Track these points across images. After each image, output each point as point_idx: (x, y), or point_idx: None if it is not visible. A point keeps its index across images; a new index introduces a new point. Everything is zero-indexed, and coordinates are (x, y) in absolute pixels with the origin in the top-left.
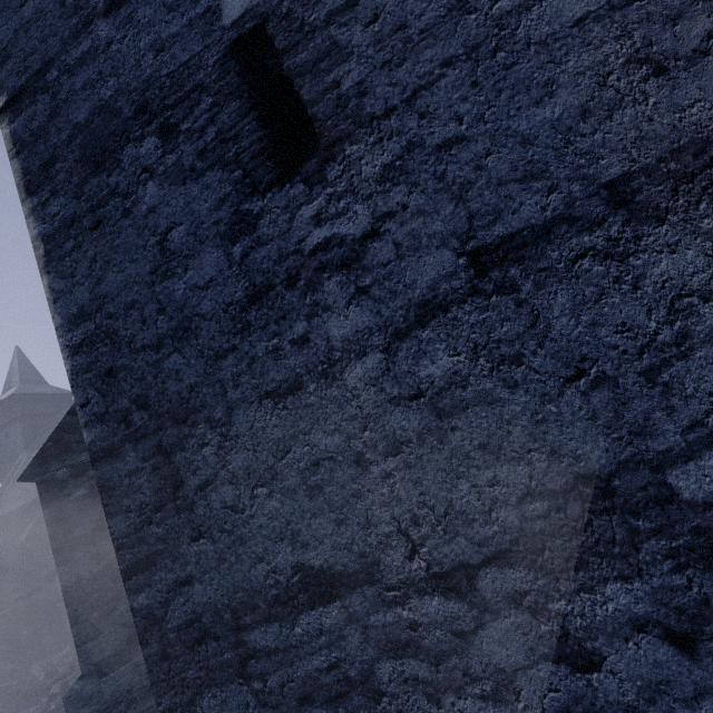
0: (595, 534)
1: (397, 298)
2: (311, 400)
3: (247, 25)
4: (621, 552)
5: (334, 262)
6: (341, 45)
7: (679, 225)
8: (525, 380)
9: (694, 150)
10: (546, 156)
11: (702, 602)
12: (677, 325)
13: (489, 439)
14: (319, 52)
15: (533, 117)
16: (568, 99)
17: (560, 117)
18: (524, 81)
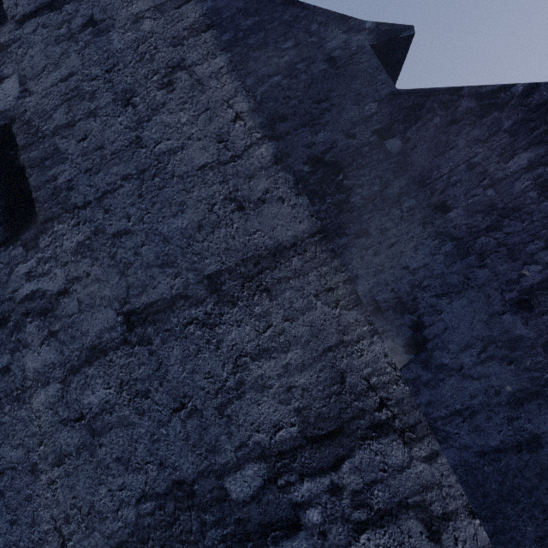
0: (181, 526)
1: (75, 341)
2: (5, 419)
3: None
4: (195, 539)
5: (36, 310)
6: (61, 151)
7: (243, 308)
8: (149, 409)
9: (254, 261)
10: (176, 252)
11: None
12: (238, 376)
13: (123, 453)
14: (46, 153)
15: (171, 224)
16: (192, 216)
17: (187, 227)
18: (168, 200)
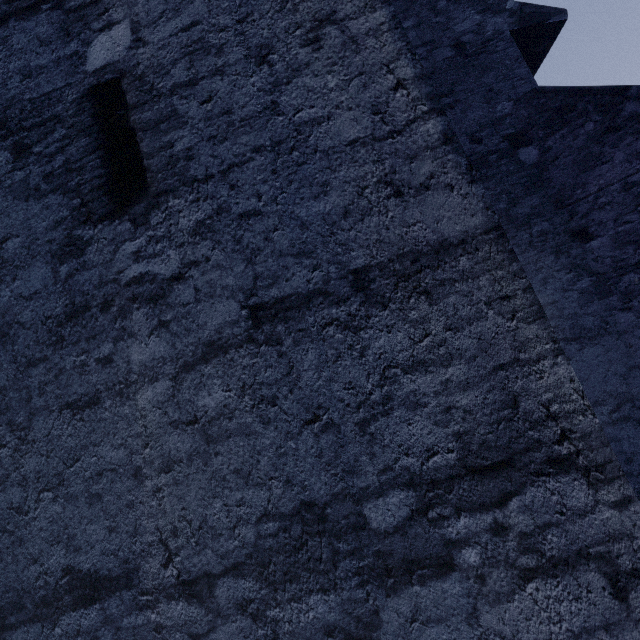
0: (309, 552)
1: (190, 335)
2: (105, 415)
3: (107, 75)
4: (324, 568)
5: (145, 295)
6: (180, 113)
7: (395, 312)
8: (276, 418)
9: (412, 258)
10: (316, 240)
11: (374, 612)
12: (385, 389)
13: (243, 465)
14: (161, 115)
15: (311, 208)
16: (337, 200)
17: (330, 212)
18: (309, 178)
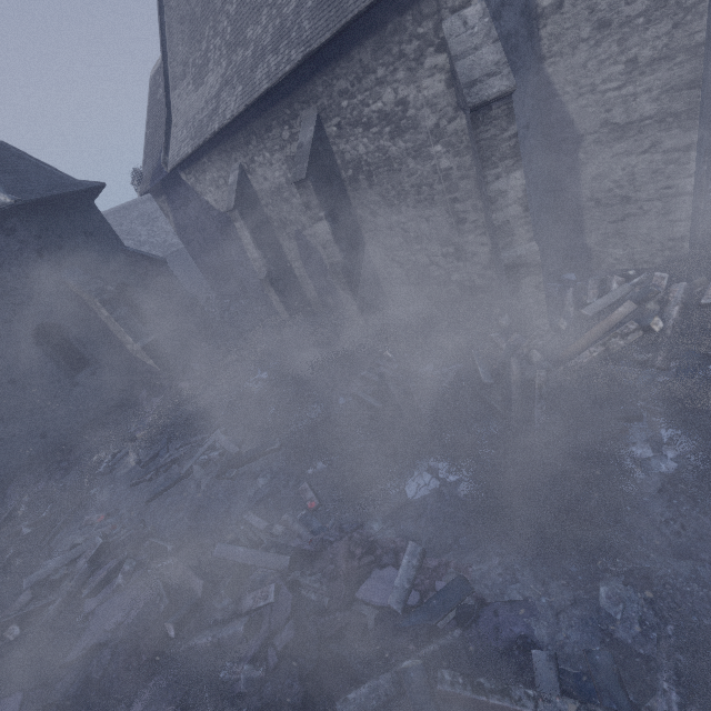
0: None
1: None
2: None
3: None
4: None
5: None
6: None
7: None
8: None
9: None
10: None
11: None
12: None
13: None
14: None
15: None
16: None
17: None
18: None
